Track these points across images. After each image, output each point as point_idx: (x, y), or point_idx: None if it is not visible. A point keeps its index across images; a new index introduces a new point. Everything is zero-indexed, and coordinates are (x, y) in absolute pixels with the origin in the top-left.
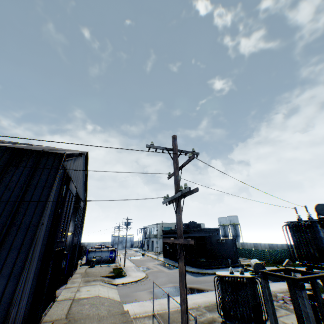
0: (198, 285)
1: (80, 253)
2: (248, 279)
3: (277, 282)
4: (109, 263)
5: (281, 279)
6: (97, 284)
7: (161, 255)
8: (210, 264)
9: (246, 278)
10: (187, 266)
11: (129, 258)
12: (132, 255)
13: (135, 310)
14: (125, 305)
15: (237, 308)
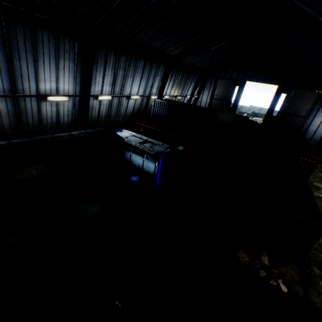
0: None
1: None
2: None
3: None
4: None
5: None
6: None
7: None
8: None
9: None
10: None
11: None
12: None
13: None
14: None
15: None
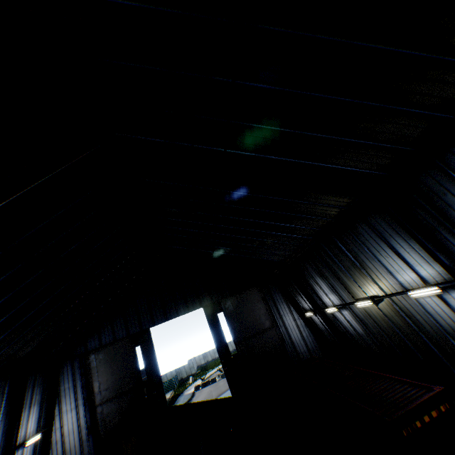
0: (216, 395)
1: None
2: None
3: None
4: None
5: None
6: None
7: None
8: None
9: None
10: None
11: None
12: None
13: None
14: None
15: None
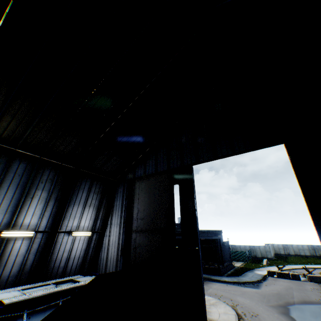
0: (299, 300)
1: None
2: None
3: None
4: None
5: None
6: None
7: None
8: (226, 269)
9: None
10: (206, 274)
11: None
12: None
13: None
14: None
15: None
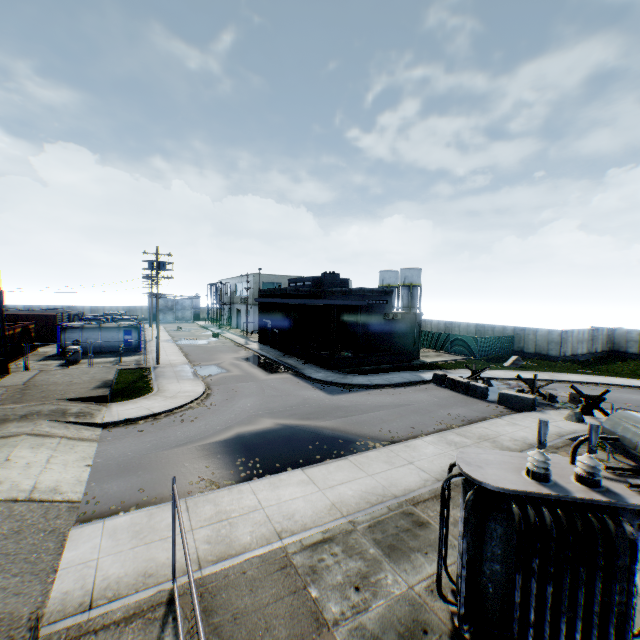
0: (339, 423)
1: (54, 331)
2: (626, 511)
3: (524, 413)
4: (123, 356)
5: (530, 407)
6: (19, 437)
7: (254, 339)
8: (362, 362)
9: (617, 509)
10: (310, 365)
11: (180, 344)
12: (191, 336)
13: (106, 567)
14: (78, 536)
15: (561, 633)
